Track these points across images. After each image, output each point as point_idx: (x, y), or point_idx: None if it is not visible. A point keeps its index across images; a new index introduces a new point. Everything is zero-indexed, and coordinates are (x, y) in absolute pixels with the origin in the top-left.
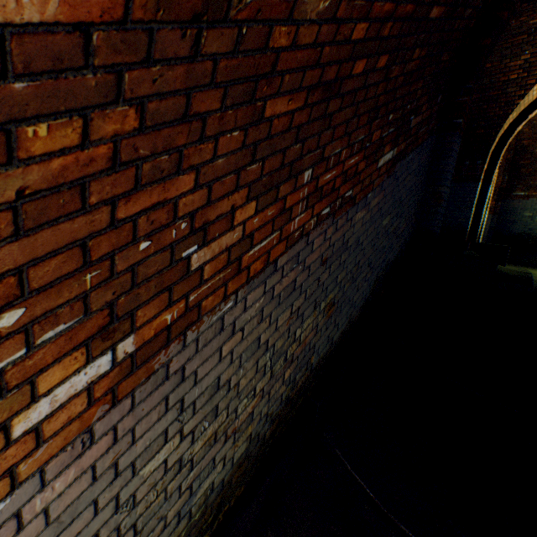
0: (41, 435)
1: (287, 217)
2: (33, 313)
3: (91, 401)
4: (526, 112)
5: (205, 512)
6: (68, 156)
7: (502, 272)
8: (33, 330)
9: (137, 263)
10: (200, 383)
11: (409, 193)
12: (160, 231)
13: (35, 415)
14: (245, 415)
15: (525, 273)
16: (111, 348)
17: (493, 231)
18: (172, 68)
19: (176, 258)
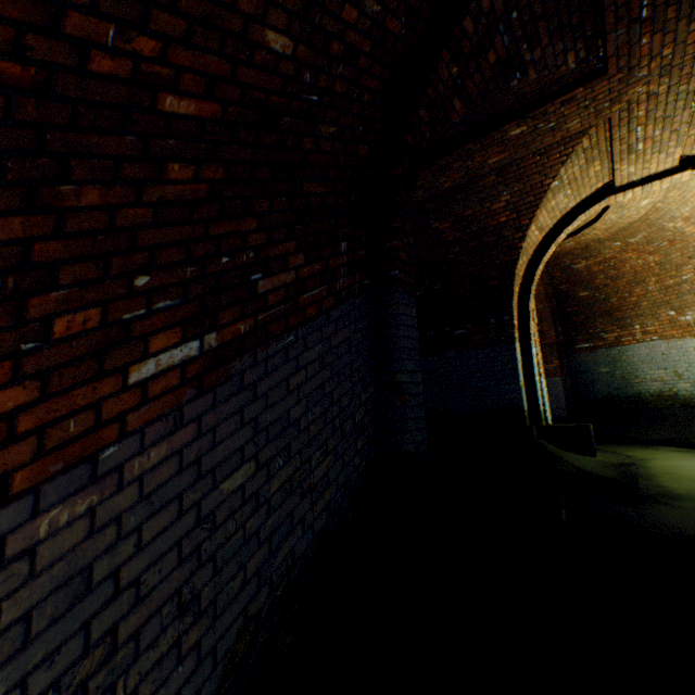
0: None
1: None
2: None
3: None
4: (538, 254)
5: None
6: None
7: (589, 472)
8: None
9: None
10: None
11: (321, 399)
12: None
13: None
14: None
15: (626, 467)
16: None
17: (572, 397)
18: None
19: None
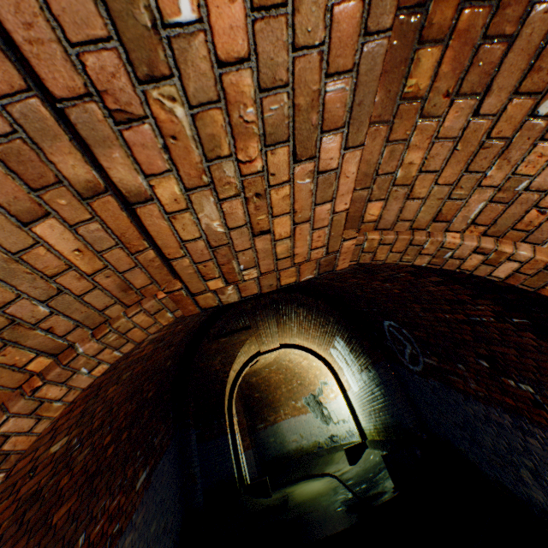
0: None
1: None
2: None
3: None
4: (235, 381)
5: None
6: None
7: (269, 505)
8: None
9: None
10: None
11: (169, 487)
12: None
13: None
14: None
15: (284, 496)
16: None
17: (260, 461)
18: (8, 542)
19: None
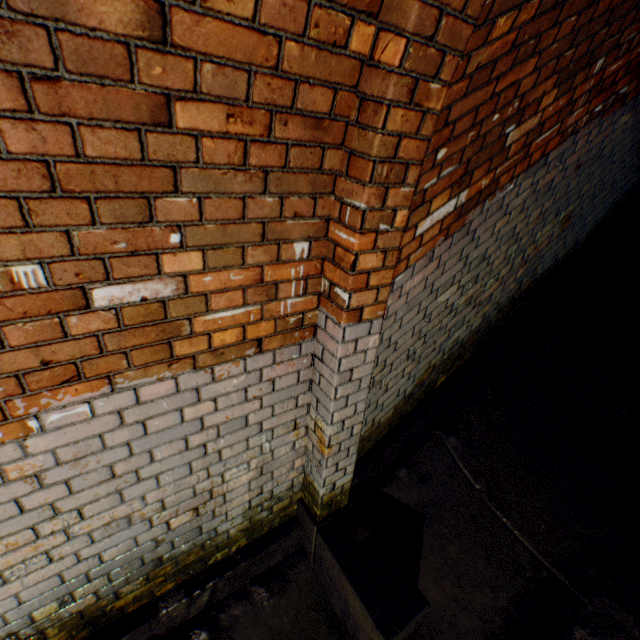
0: (421, 242)
1: (569, 110)
2: (446, 154)
3: (440, 230)
4: None
5: (449, 358)
6: (500, 41)
7: None
8: (443, 166)
9: (487, 131)
10: (477, 249)
11: None
12: (505, 107)
13: (424, 226)
14: (487, 294)
15: None
16: (457, 195)
17: None
18: None
19: (502, 133)
